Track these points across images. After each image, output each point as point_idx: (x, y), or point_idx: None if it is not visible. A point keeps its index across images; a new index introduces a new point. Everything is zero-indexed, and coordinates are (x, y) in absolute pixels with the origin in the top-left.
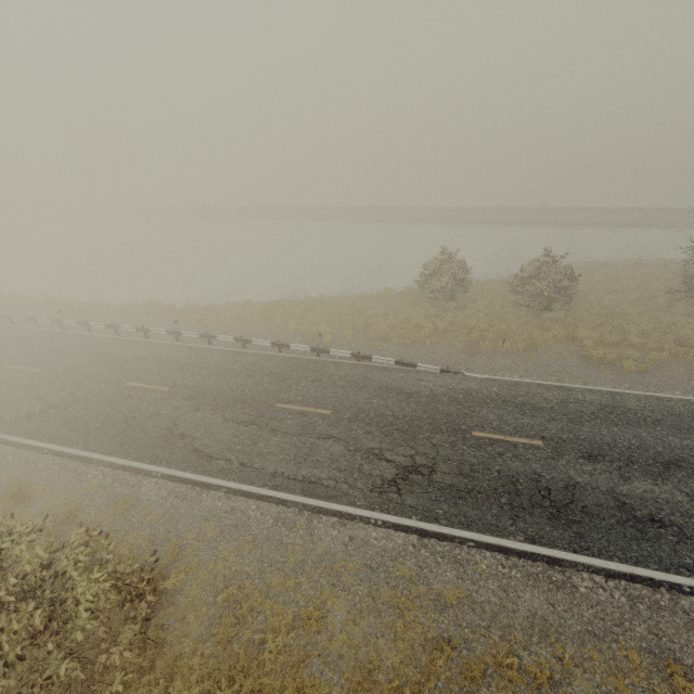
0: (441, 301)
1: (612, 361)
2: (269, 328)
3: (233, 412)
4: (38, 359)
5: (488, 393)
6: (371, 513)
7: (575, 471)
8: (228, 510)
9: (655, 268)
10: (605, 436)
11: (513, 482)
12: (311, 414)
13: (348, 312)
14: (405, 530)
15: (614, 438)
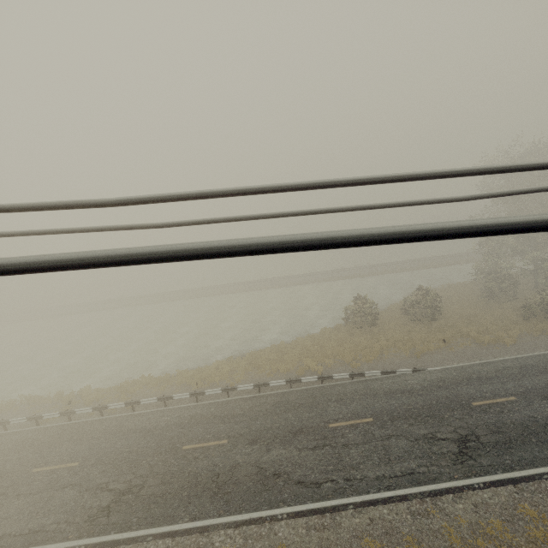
0: (366, 329)
1: (494, 341)
2: (267, 372)
3: (301, 442)
4: (67, 453)
5: (453, 377)
6: (470, 480)
7: (547, 408)
8: (368, 522)
9: (461, 287)
10: (539, 383)
11: (526, 426)
12: (361, 424)
13: (313, 349)
14: (501, 484)
15: (544, 383)
